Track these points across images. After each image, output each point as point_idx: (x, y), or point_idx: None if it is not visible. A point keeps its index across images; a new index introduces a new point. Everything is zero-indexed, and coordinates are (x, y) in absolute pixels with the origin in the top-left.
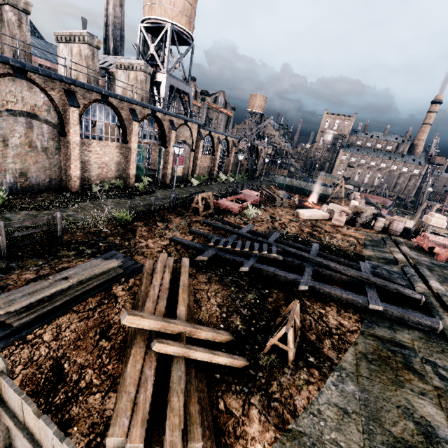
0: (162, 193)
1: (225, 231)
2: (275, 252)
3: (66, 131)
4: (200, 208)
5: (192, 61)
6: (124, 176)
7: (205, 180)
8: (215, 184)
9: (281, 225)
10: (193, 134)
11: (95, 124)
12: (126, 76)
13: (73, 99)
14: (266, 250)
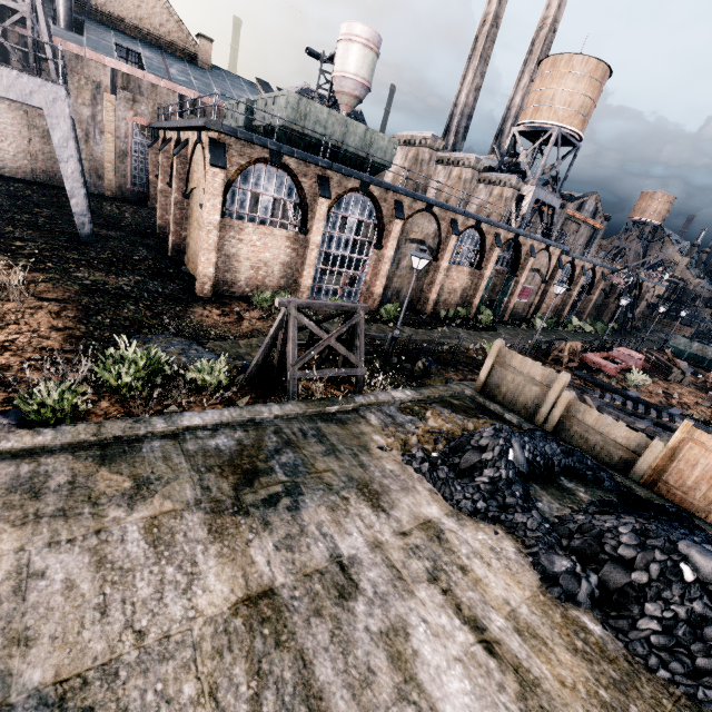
0: (505, 331)
1: (604, 389)
2: (679, 423)
3: (438, 256)
4: (565, 358)
5: (571, 166)
6: (465, 305)
7: (552, 324)
8: (564, 331)
9: (682, 405)
10: (551, 262)
11: None
12: (488, 192)
13: (455, 228)
14: (667, 417)
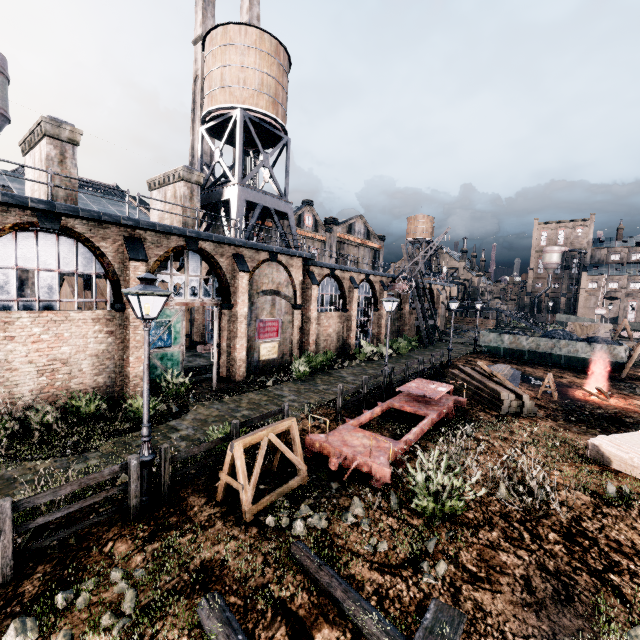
0: (201, 414)
1: None
2: None
3: None
4: (242, 493)
5: (288, 163)
6: (119, 382)
7: (327, 362)
8: (350, 366)
9: (582, 552)
10: (294, 277)
11: (91, 282)
12: (162, 197)
13: None
14: None
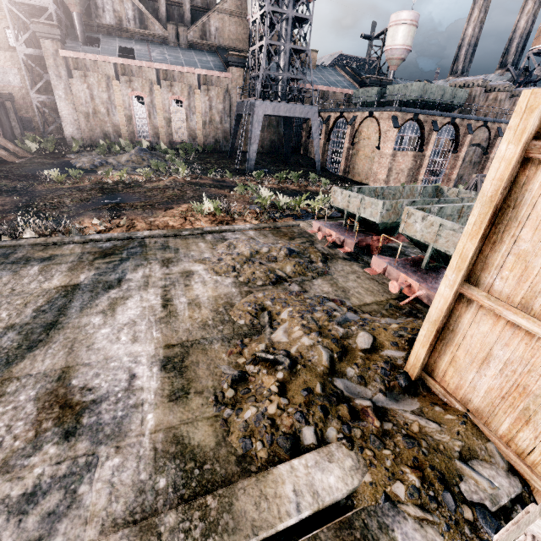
0: None
1: None
2: None
3: (487, 151)
4: None
5: None
6: None
7: None
8: None
9: None
10: None
11: None
12: (511, 102)
13: (500, 132)
14: None
